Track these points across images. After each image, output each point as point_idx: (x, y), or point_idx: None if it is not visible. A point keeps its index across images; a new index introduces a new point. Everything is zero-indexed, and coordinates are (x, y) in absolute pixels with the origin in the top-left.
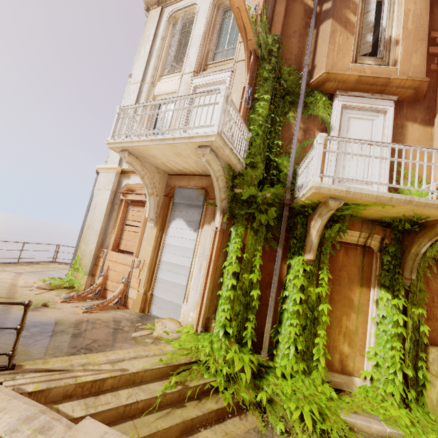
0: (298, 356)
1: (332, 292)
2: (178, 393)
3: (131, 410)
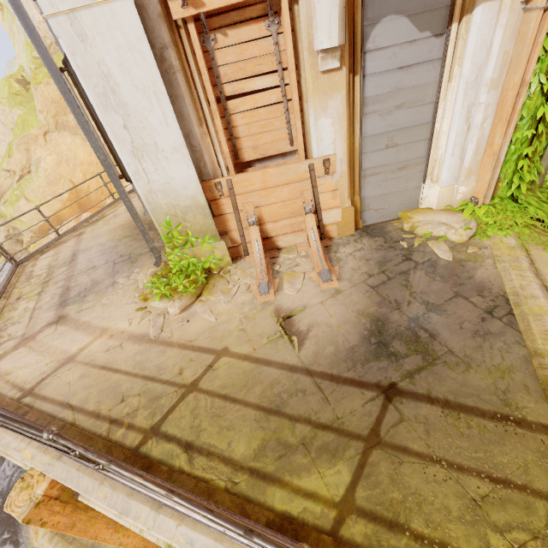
0: None
1: None
2: None
3: None
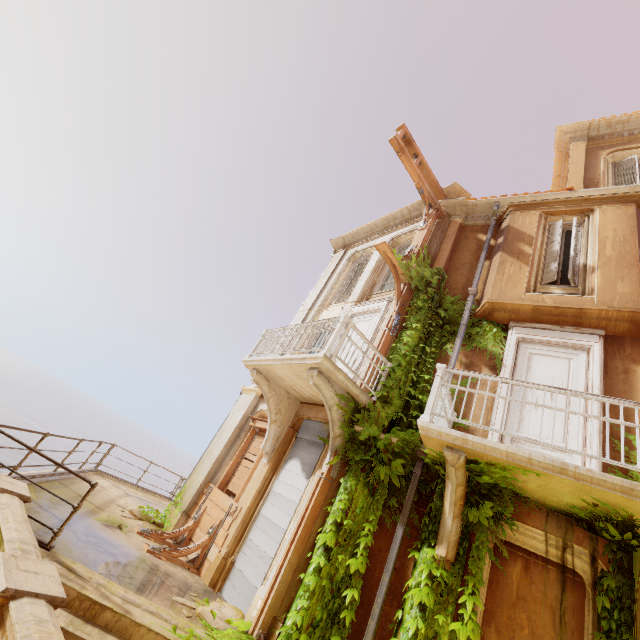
0: None
1: None
2: None
3: None
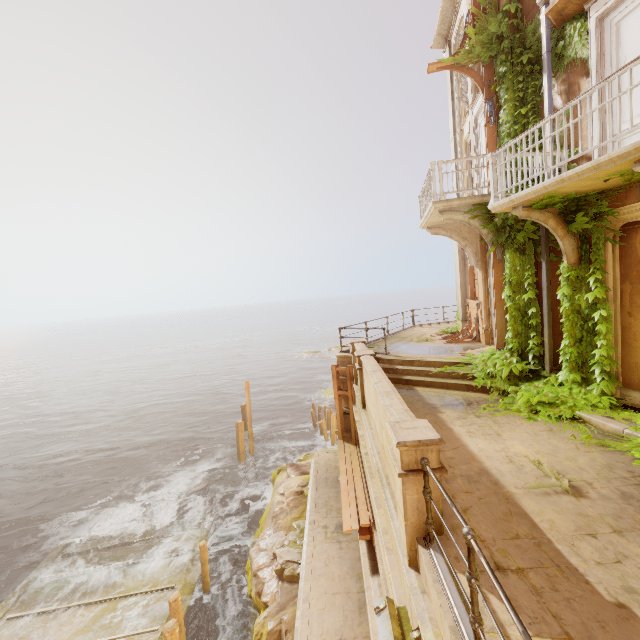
0: (570, 367)
1: (632, 294)
2: (448, 374)
3: (421, 374)
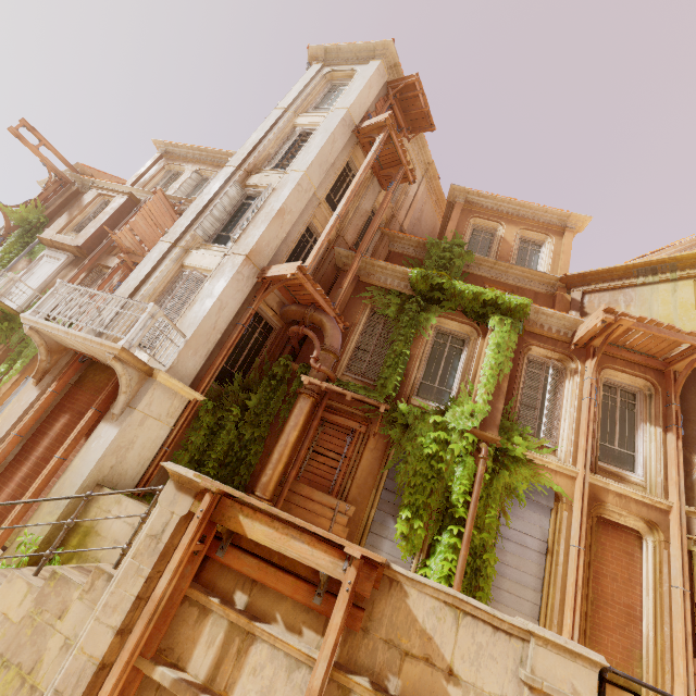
0: None
1: None
2: None
3: None
